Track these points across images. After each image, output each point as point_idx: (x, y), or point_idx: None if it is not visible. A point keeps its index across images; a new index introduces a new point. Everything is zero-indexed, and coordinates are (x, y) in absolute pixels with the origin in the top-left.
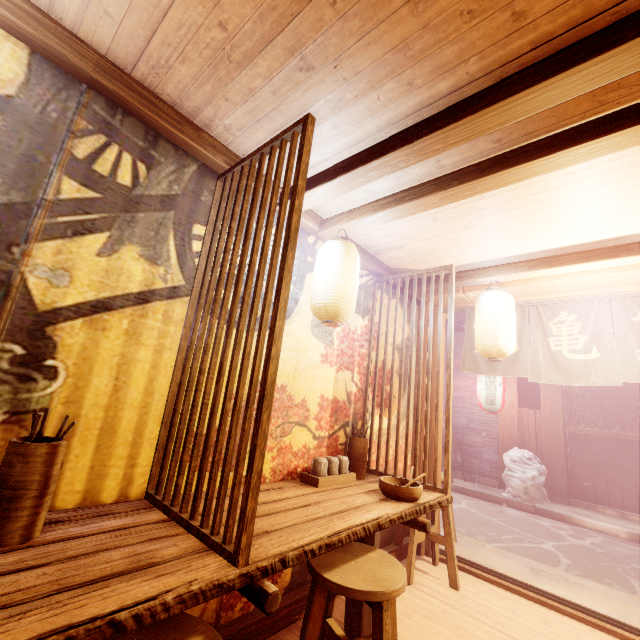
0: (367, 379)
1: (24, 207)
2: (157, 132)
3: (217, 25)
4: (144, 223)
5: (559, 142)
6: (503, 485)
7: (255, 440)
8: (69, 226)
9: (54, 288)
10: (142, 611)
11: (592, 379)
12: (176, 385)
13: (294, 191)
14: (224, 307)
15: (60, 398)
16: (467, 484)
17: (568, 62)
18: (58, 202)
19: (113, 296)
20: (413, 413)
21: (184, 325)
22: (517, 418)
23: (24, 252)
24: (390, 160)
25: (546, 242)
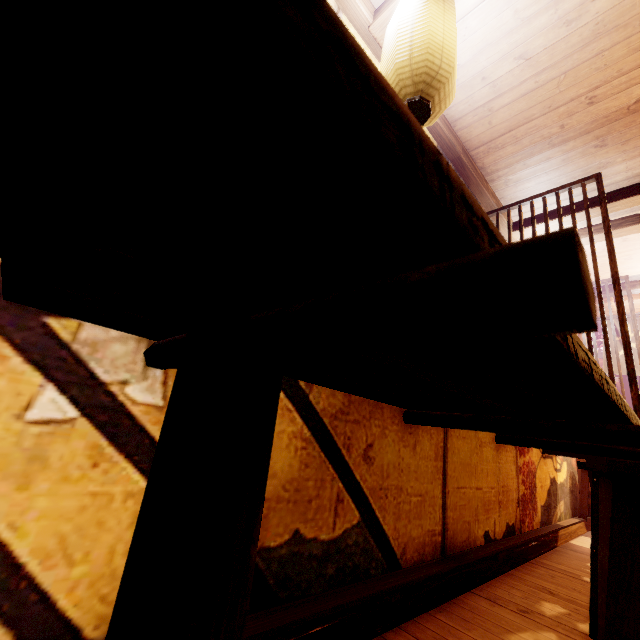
0: None
1: None
2: (467, 186)
3: (558, 126)
4: None
5: None
6: None
7: (631, 366)
8: None
9: None
10: None
11: None
12: None
13: (605, 220)
14: None
15: None
16: None
17: None
18: None
19: None
20: None
21: None
22: None
23: None
24: (636, 199)
25: None
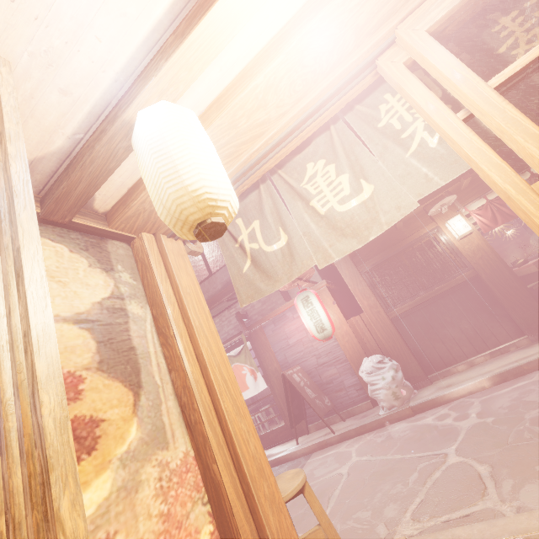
0: None
1: None
2: None
3: None
4: None
5: None
6: (375, 401)
7: None
8: None
9: None
10: None
11: (384, 219)
12: None
13: None
14: None
15: None
16: (347, 424)
17: None
18: None
19: None
20: (183, 419)
21: None
22: (351, 330)
23: None
24: None
25: None
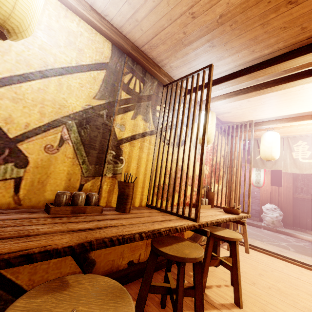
0: (212, 169)
1: (113, 103)
2: (145, 70)
3: (182, 32)
4: (143, 106)
5: None
6: (261, 220)
7: (199, 183)
8: (124, 109)
9: (121, 131)
10: (181, 227)
11: None
12: (153, 167)
13: (207, 95)
14: (175, 138)
15: (124, 170)
16: None
17: None
18: (121, 100)
19: (135, 134)
20: (228, 184)
21: (155, 145)
22: (269, 190)
23: (113, 119)
24: (239, 79)
25: (297, 110)
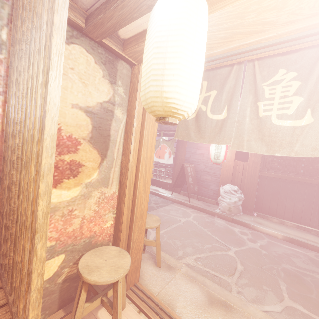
0: (3, 149)
1: None
2: None
3: None
4: None
5: None
6: (219, 203)
7: None
8: None
9: None
10: None
11: (296, 148)
12: None
13: None
14: None
15: None
16: (198, 203)
17: None
18: None
19: None
20: (119, 178)
21: None
22: (233, 166)
23: None
24: None
25: None
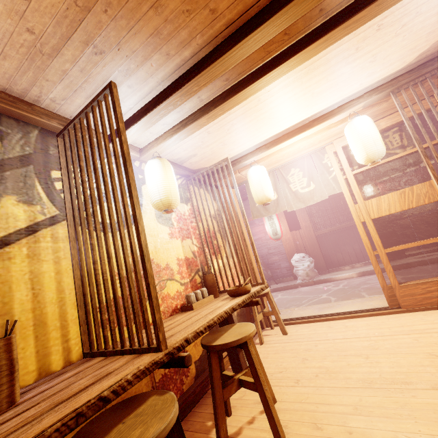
0: (201, 240)
1: None
2: None
3: (26, 31)
4: (12, 178)
5: (256, 75)
6: (296, 277)
7: (147, 281)
8: None
9: None
10: (116, 388)
11: (315, 199)
12: (78, 280)
13: (118, 131)
14: (96, 217)
15: None
16: (278, 285)
17: (245, 33)
18: None
19: (8, 234)
20: (235, 252)
21: (69, 240)
22: (291, 238)
23: None
24: (171, 101)
25: (271, 132)
